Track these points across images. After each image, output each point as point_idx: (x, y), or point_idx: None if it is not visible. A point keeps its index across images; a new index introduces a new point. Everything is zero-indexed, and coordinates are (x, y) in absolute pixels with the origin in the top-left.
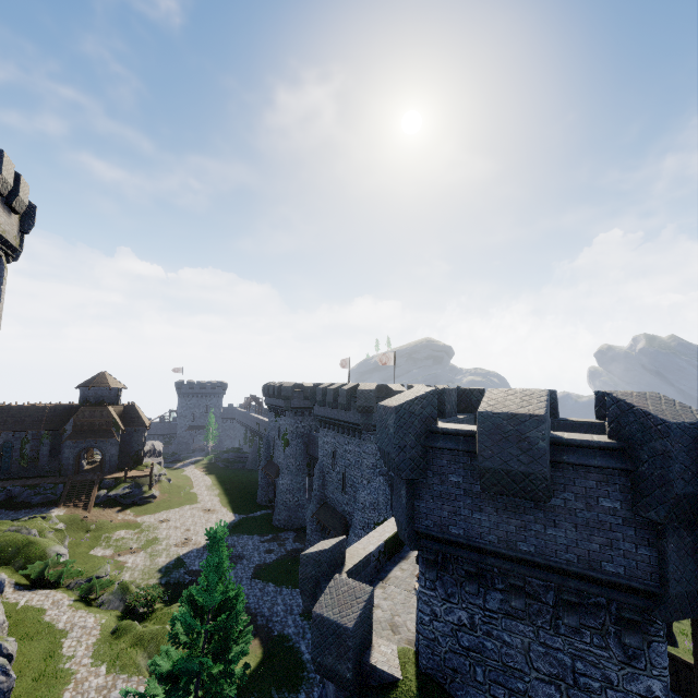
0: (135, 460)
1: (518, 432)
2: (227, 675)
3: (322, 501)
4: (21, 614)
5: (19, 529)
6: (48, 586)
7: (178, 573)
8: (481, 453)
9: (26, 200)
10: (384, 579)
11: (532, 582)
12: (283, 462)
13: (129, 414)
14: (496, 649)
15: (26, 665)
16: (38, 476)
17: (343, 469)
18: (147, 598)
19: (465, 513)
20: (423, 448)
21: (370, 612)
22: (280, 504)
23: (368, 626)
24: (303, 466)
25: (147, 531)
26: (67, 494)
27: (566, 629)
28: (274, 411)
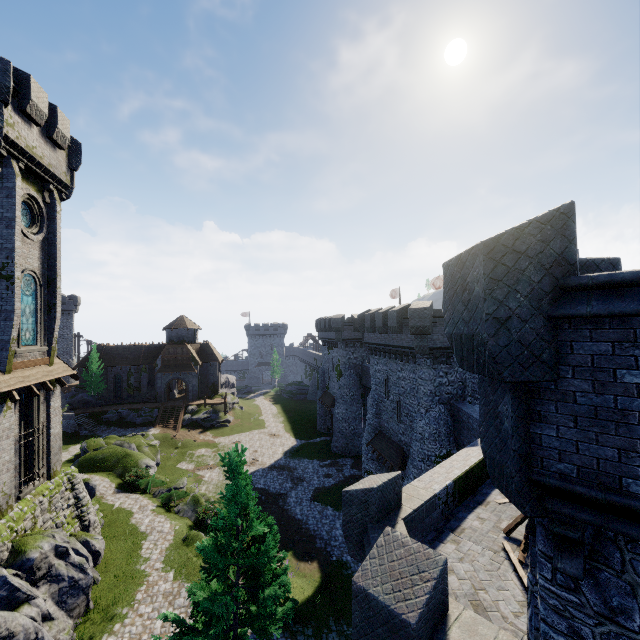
0: (213, 390)
1: None
2: (270, 614)
3: (376, 430)
4: (115, 515)
5: (122, 443)
6: (139, 492)
7: None
8: None
9: (68, 134)
10: (456, 530)
11: None
12: (337, 393)
13: (204, 351)
14: None
15: (112, 562)
16: (141, 402)
17: (396, 397)
18: (213, 511)
19: None
20: (548, 322)
21: (443, 595)
22: (337, 432)
23: (440, 617)
24: (357, 396)
25: (222, 450)
26: (161, 417)
27: None
28: (326, 344)
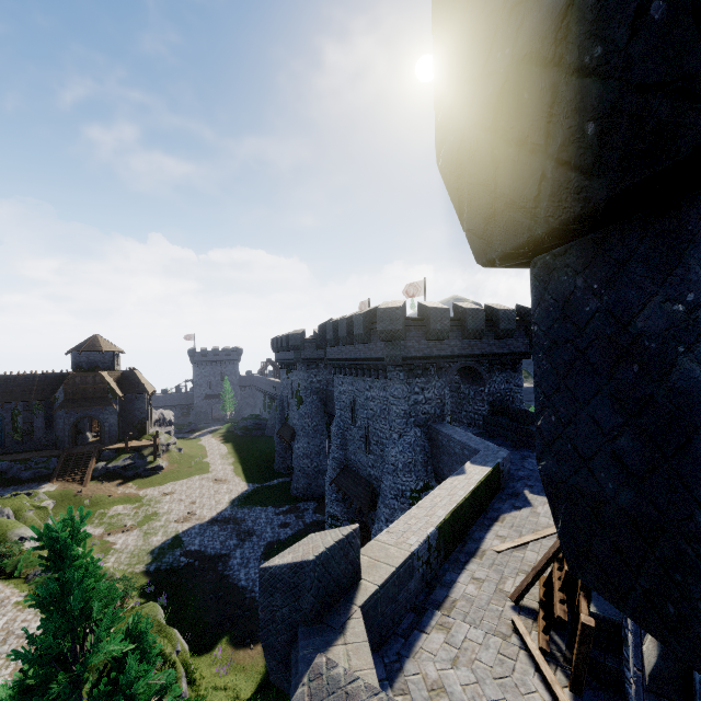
0: (140, 430)
1: None
2: None
3: (342, 464)
4: None
5: None
6: (4, 577)
7: (172, 554)
8: None
9: None
10: (443, 604)
11: None
12: (297, 424)
13: (128, 380)
14: None
15: None
16: (35, 449)
17: (364, 422)
18: None
19: None
20: None
21: None
22: (297, 470)
23: None
24: (321, 426)
25: (147, 506)
26: (61, 468)
27: None
28: (285, 367)
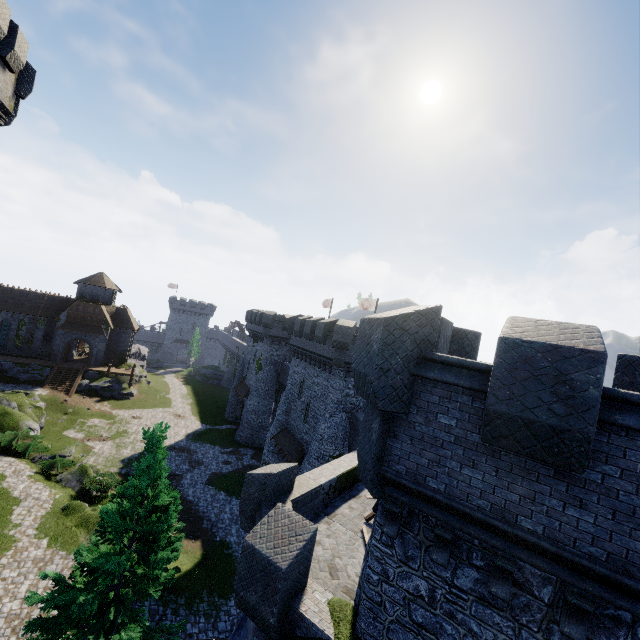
0: (120, 359)
1: (557, 371)
2: (153, 577)
3: (283, 426)
4: None
5: None
6: (15, 455)
7: None
8: (494, 391)
9: (24, 58)
10: (330, 514)
11: (525, 569)
12: (253, 385)
13: (120, 316)
14: (458, 636)
15: None
16: (30, 356)
17: (308, 399)
18: (102, 484)
19: (451, 465)
20: (411, 377)
21: (309, 553)
22: (245, 422)
23: (304, 568)
24: (272, 391)
25: (119, 424)
26: (52, 377)
27: (562, 638)
28: (253, 337)
